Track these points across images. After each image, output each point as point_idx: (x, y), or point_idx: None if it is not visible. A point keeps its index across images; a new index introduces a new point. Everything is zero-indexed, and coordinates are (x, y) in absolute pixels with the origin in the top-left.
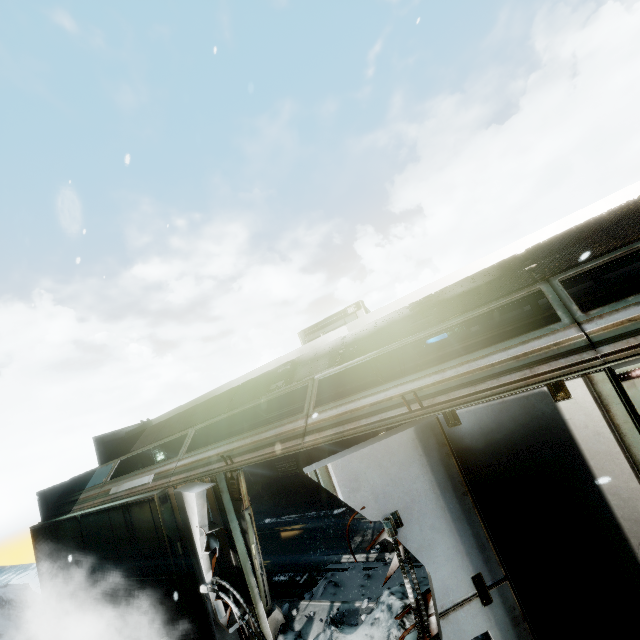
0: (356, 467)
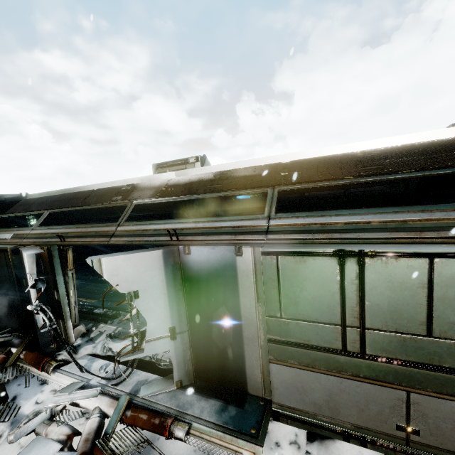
0: (119, 263)
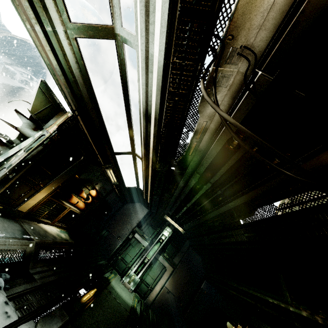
0: None
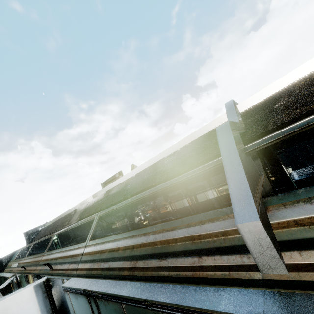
0: (7, 304)
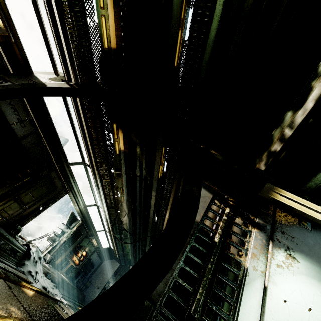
0: None
